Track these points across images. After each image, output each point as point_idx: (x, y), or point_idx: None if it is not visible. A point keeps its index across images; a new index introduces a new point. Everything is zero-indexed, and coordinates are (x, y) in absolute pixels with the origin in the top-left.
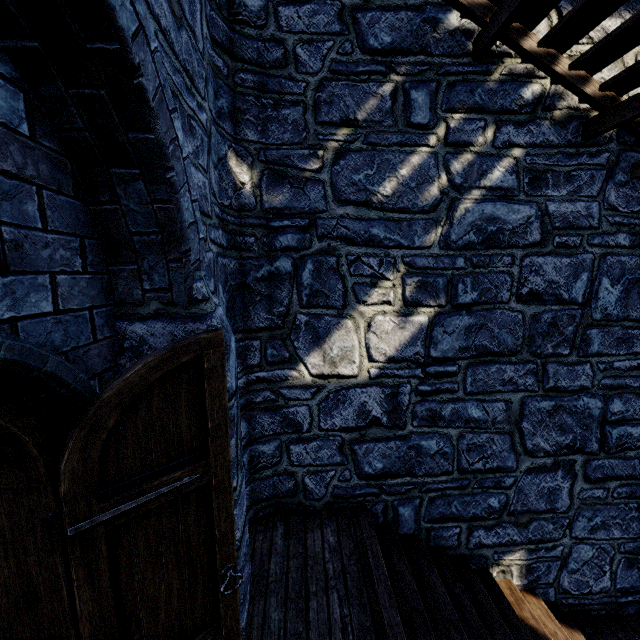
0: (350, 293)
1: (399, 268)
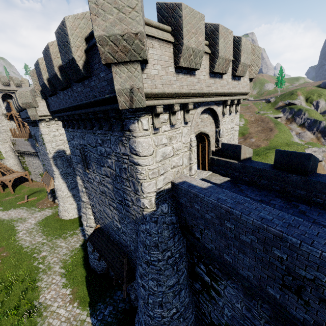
0: (3, 103)
1: (4, 102)
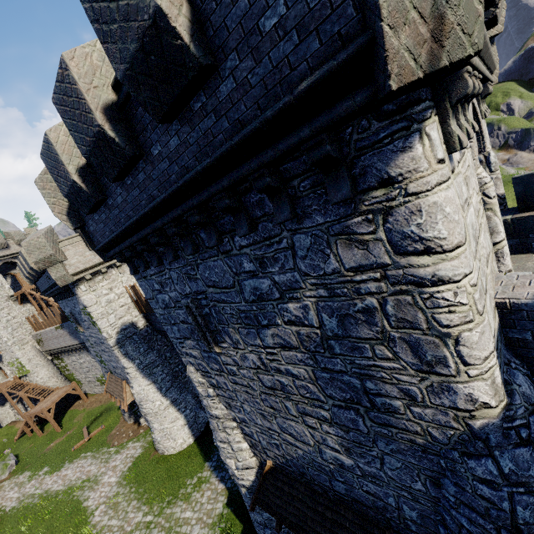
0: (6, 280)
1: (7, 277)
